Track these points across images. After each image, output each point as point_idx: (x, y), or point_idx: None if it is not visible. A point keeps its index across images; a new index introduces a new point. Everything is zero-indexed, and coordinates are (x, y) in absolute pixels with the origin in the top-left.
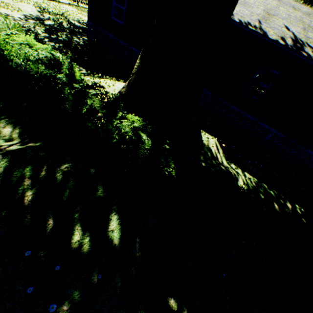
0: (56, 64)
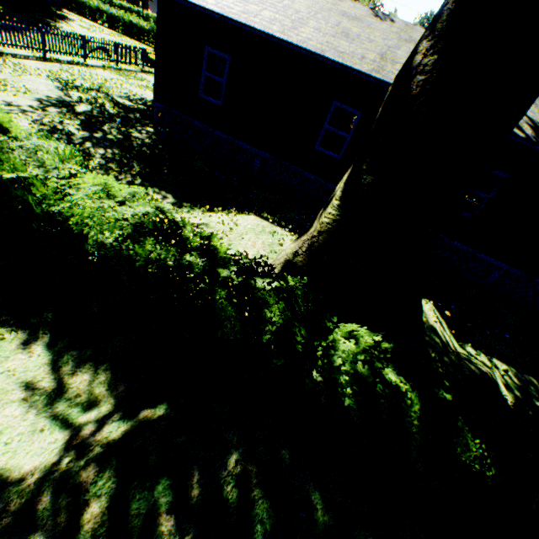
0: (174, 230)
